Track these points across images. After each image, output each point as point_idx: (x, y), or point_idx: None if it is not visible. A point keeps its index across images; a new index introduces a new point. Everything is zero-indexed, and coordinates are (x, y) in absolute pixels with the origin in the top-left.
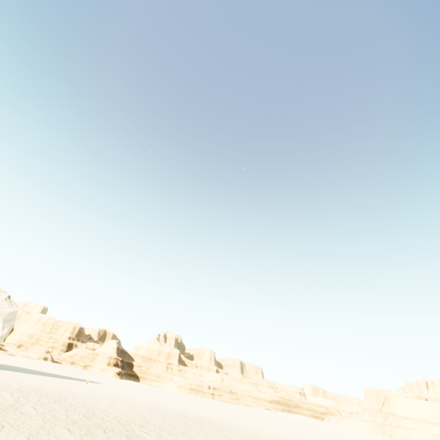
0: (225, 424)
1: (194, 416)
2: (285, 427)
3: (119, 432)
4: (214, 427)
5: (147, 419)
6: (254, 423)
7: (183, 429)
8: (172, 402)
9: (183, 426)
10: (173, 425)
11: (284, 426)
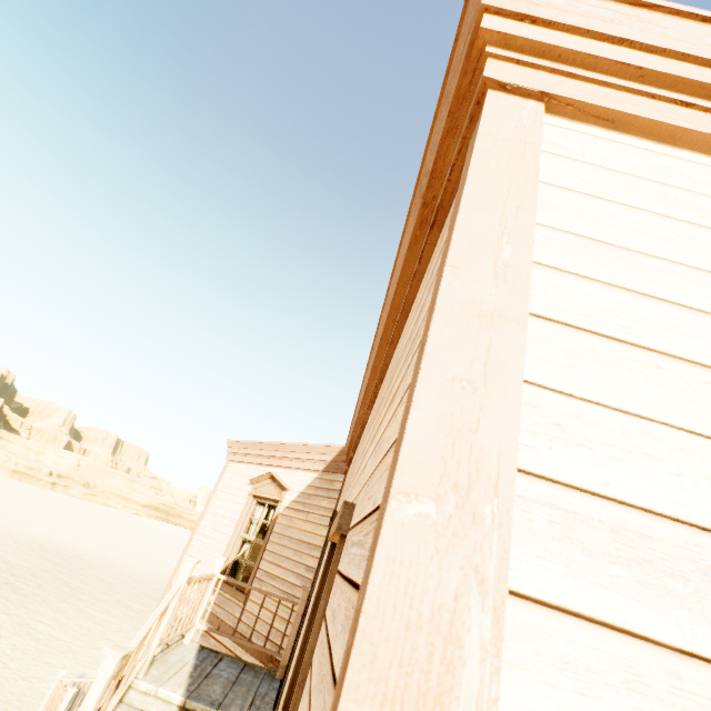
0: (92, 556)
1: (51, 544)
2: (157, 551)
3: (2, 587)
4: (83, 565)
5: (8, 561)
6: (122, 548)
7: (55, 572)
8: (3, 512)
9: (52, 567)
10: (41, 568)
11: (155, 549)
